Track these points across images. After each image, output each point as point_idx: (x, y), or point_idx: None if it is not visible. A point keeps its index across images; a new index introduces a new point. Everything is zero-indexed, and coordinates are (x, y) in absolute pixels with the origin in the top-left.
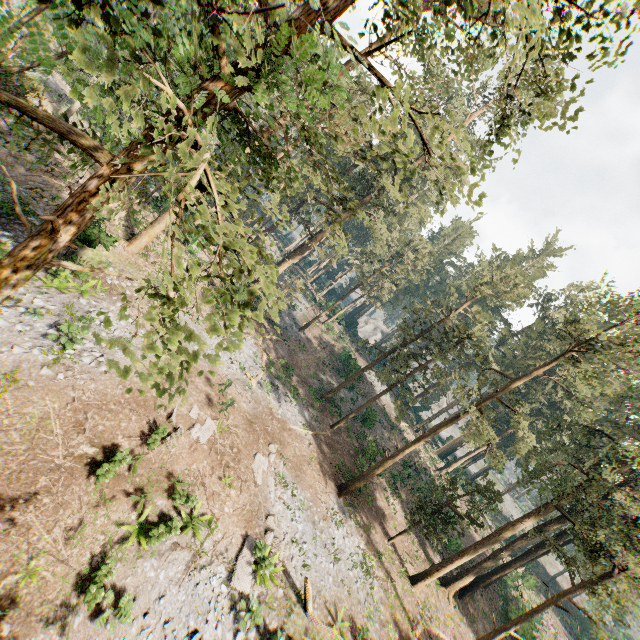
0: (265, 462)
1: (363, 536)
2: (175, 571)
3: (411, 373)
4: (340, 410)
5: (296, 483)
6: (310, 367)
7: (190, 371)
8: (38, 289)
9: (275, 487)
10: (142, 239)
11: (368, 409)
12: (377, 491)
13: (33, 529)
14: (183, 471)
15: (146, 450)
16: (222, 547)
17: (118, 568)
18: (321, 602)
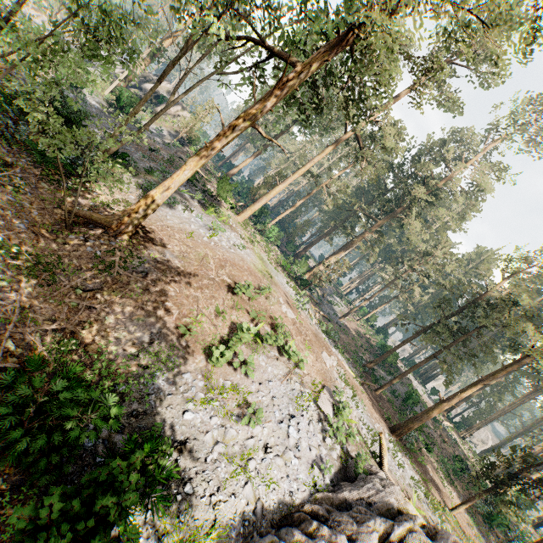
0: (330, 360)
1: (422, 481)
2: (277, 372)
3: (455, 341)
4: (381, 384)
5: (355, 391)
6: (350, 345)
7: (275, 283)
8: (199, 212)
9: (339, 380)
10: (246, 213)
11: (409, 387)
12: (428, 465)
13: (199, 301)
14: (279, 321)
15: (257, 297)
16: (308, 380)
17: (243, 348)
18: (393, 478)
